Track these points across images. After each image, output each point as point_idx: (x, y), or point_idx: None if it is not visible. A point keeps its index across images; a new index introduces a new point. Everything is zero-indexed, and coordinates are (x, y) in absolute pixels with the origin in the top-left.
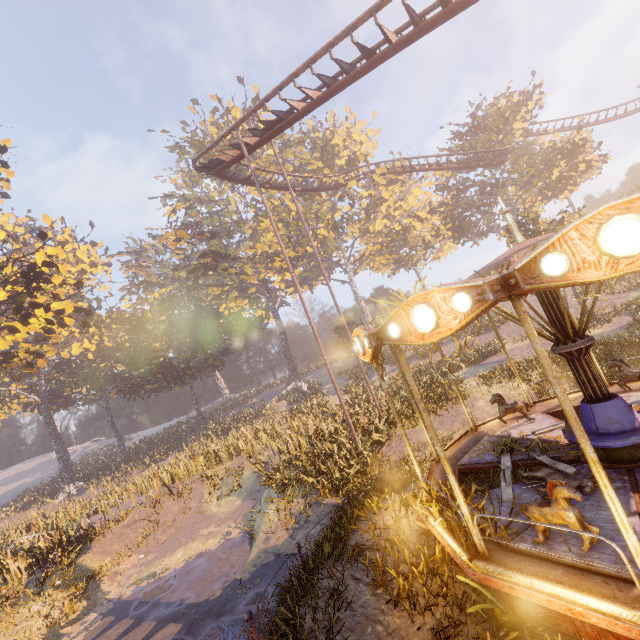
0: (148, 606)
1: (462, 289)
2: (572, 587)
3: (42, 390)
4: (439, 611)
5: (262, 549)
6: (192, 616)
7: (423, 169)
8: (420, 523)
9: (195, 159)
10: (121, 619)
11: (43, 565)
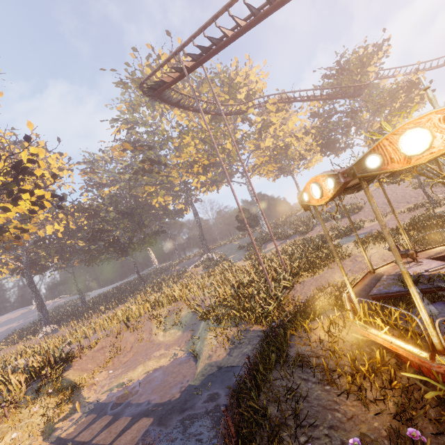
0: (122, 406)
1: None
2: None
3: (25, 259)
4: (389, 400)
5: (207, 363)
6: (160, 412)
7: (303, 100)
8: (355, 335)
9: (143, 81)
10: (102, 416)
11: (36, 379)
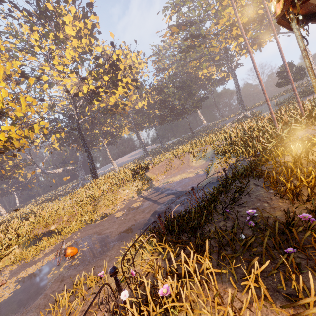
0: (165, 189)
1: None
2: None
3: (133, 123)
4: None
5: (211, 177)
6: (179, 194)
7: None
8: None
9: None
10: (157, 191)
11: (136, 174)
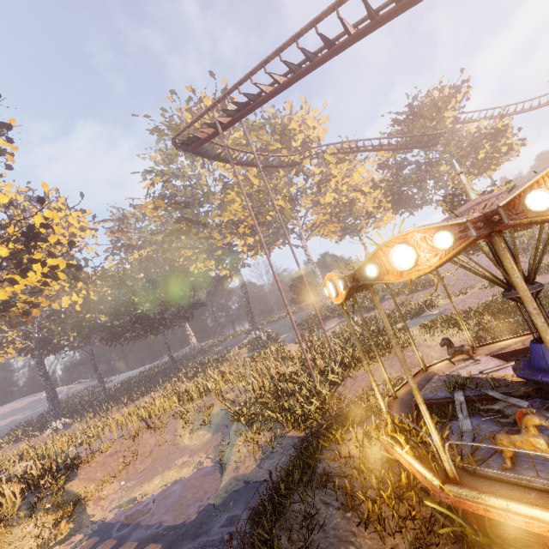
0: (129, 528)
1: (444, 228)
2: (548, 509)
3: (35, 337)
4: (408, 533)
5: (232, 477)
6: (170, 537)
7: (368, 150)
8: (384, 452)
9: (175, 136)
10: (105, 540)
11: (34, 490)
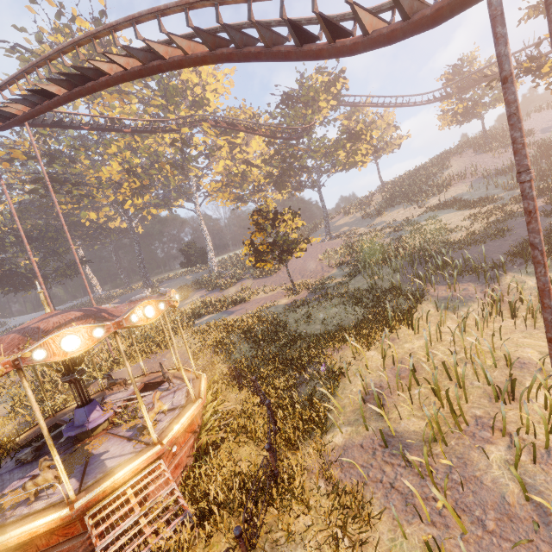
0: None
1: None
2: None
3: None
4: None
5: None
6: None
7: (242, 130)
8: None
9: None
10: None
11: None
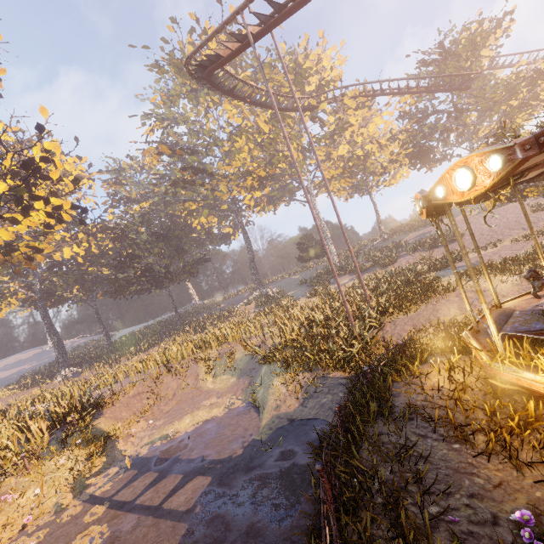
0: (169, 462)
1: None
2: None
3: (37, 288)
4: None
5: (274, 415)
6: (219, 470)
7: (393, 92)
8: (494, 381)
9: (190, 55)
10: (144, 472)
11: (61, 427)
